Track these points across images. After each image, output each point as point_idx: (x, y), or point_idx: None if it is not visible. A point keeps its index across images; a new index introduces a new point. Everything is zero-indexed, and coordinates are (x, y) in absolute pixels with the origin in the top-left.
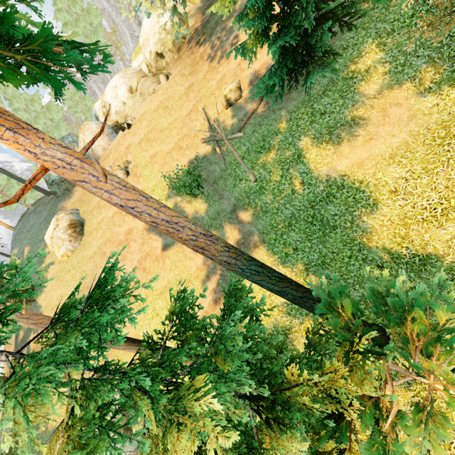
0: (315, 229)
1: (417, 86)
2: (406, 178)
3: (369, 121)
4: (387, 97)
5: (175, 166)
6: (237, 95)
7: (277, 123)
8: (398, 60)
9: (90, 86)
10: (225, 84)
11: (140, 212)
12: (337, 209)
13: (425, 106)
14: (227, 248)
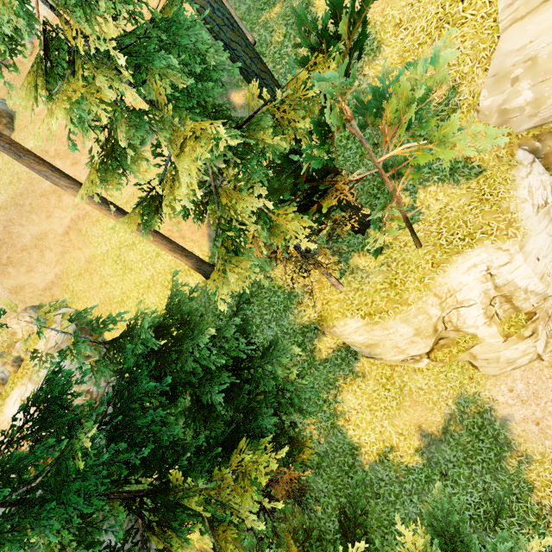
0: None
1: None
2: (412, 3)
3: None
4: None
5: None
6: None
7: None
8: None
9: None
10: None
11: None
12: None
13: None
14: None
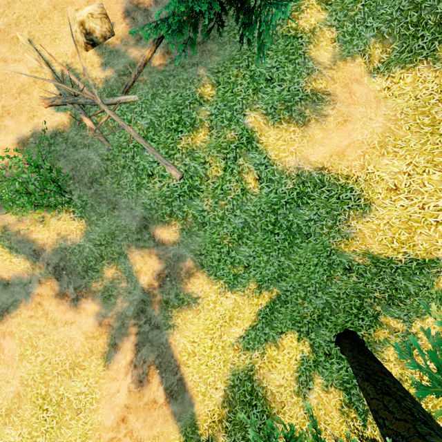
0: (277, 239)
1: (367, 63)
2: (408, 172)
3: (336, 97)
4: (344, 71)
5: None
6: (106, 28)
7: (196, 86)
8: (345, 27)
9: None
10: (72, 5)
11: None
12: (314, 213)
13: (375, 89)
14: None
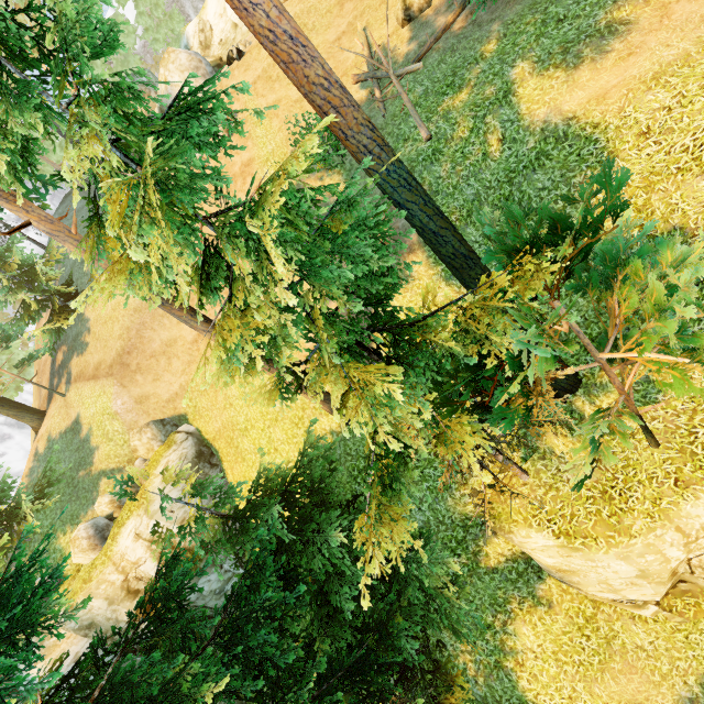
0: None
1: None
2: (670, 107)
3: (635, 25)
4: None
5: (305, 123)
6: (425, 0)
7: (482, 44)
8: None
9: (182, 4)
10: None
11: (254, 5)
12: (548, 177)
13: None
14: (371, 125)
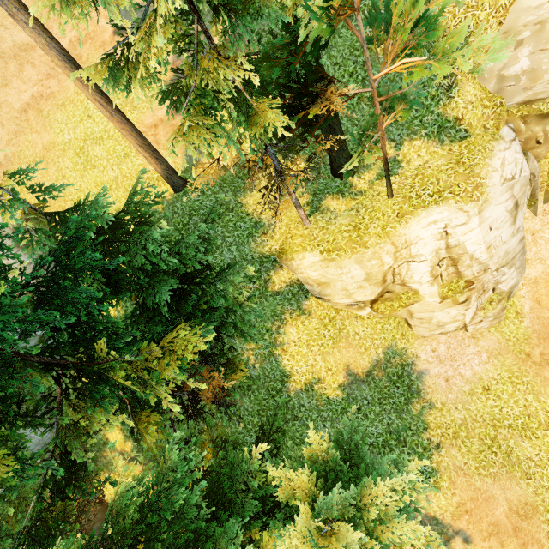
0: None
1: None
2: None
3: None
4: None
5: None
6: None
7: None
8: None
9: None
10: None
11: None
12: None
13: None
14: None
